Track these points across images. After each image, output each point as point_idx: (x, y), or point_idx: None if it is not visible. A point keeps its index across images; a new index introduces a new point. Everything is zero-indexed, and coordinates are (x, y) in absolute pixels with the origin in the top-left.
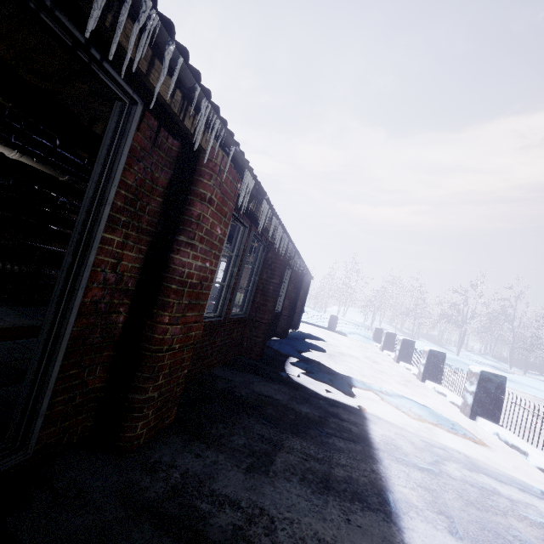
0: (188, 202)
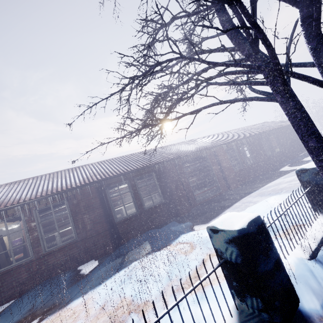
0: (218, 157)
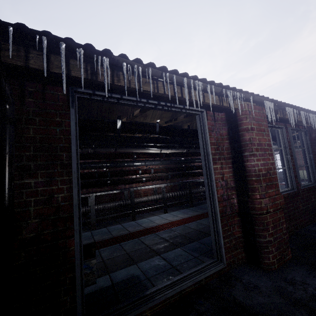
0: (240, 136)
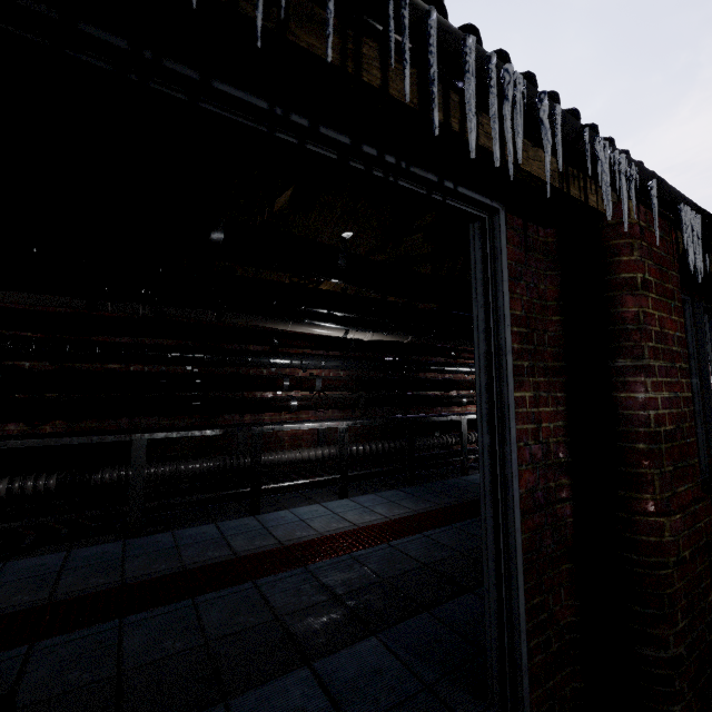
0: (607, 304)
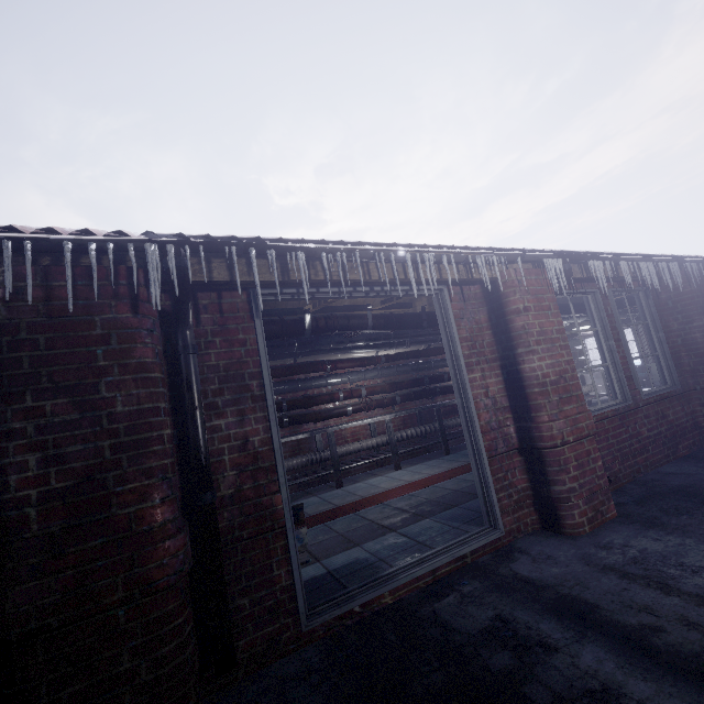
0: (509, 322)
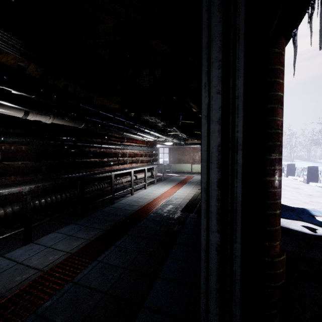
0: (269, 112)
